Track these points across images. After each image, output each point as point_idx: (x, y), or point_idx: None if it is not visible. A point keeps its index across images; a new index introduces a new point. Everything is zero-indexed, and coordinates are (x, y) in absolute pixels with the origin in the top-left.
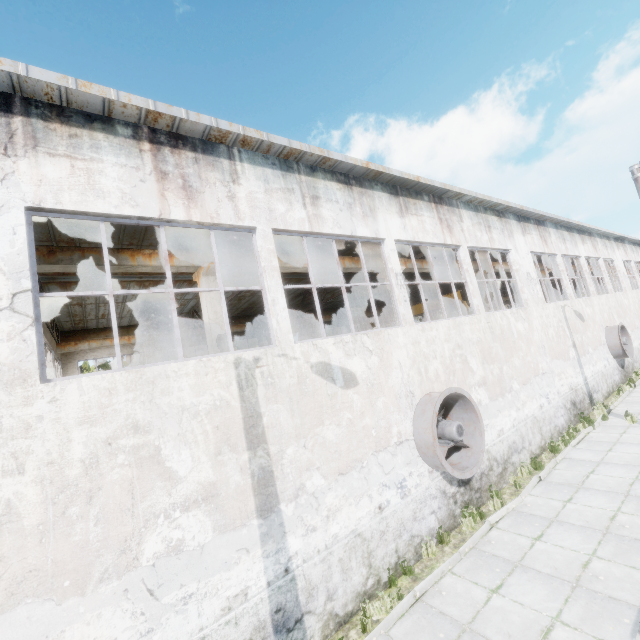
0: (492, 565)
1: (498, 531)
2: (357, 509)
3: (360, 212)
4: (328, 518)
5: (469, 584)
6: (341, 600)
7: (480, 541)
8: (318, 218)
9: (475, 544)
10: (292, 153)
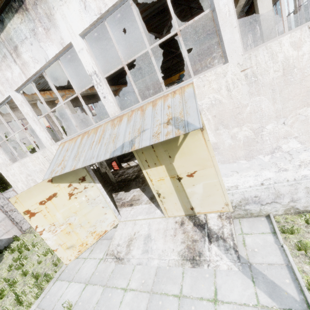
0: None
1: None
2: None
3: None
4: None
5: None
6: None
7: None
8: None
9: None
10: None
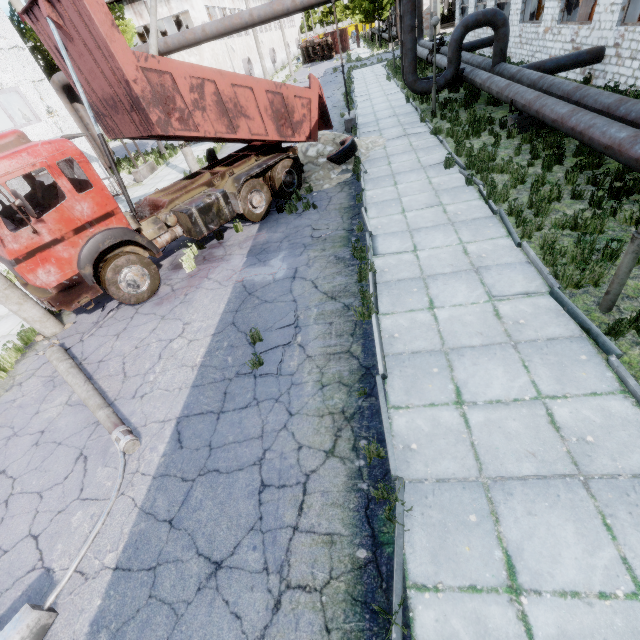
0: None
1: None
2: None
3: None
4: None
5: None
6: None
7: None
8: (219, 2)
9: None
10: None
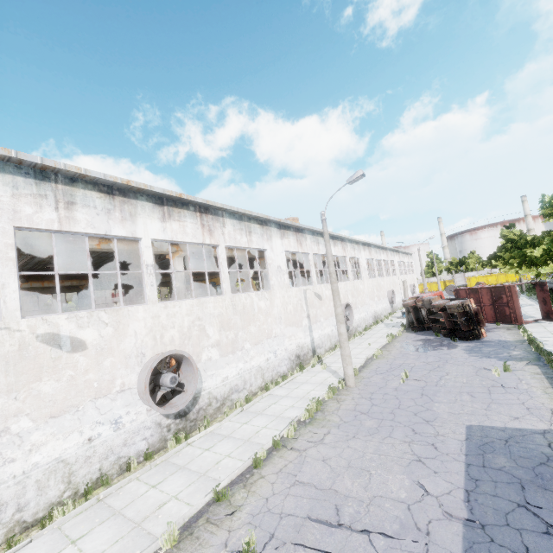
0: (167, 470)
1: (190, 447)
2: (65, 442)
3: (119, 216)
4: (31, 451)
5: (142, 485)
6: (32, 510)
7: (173, 455)
8: (70, 220)
9: (168, 458)
10: (47, 167)
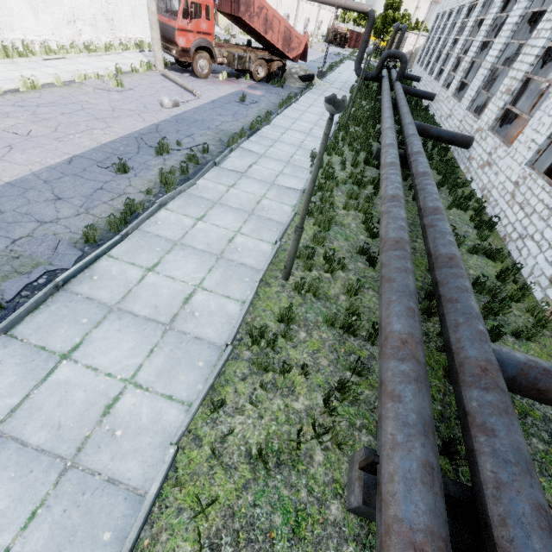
0: None
1: None
2: None
3: None
4: None
5: None
6: None
7: None
8: None
9: None
10: None
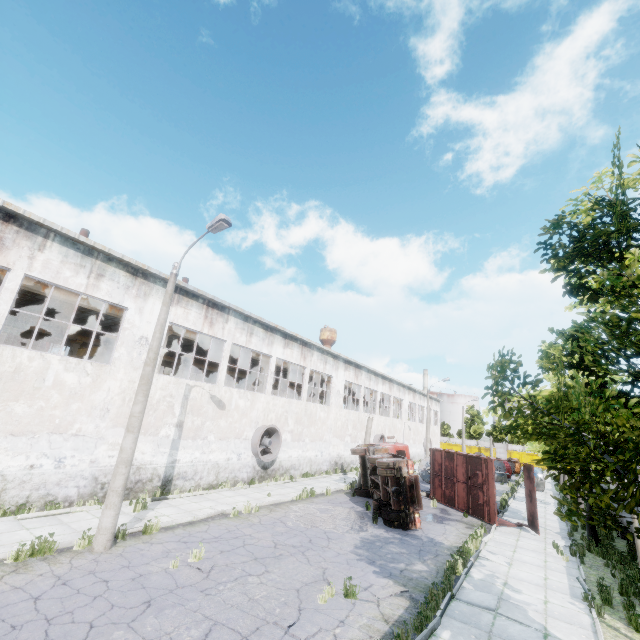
0: None
1: None
2: None
3: None
4: None
5: None
6: None
7: None
8: None
9: None
10: None
